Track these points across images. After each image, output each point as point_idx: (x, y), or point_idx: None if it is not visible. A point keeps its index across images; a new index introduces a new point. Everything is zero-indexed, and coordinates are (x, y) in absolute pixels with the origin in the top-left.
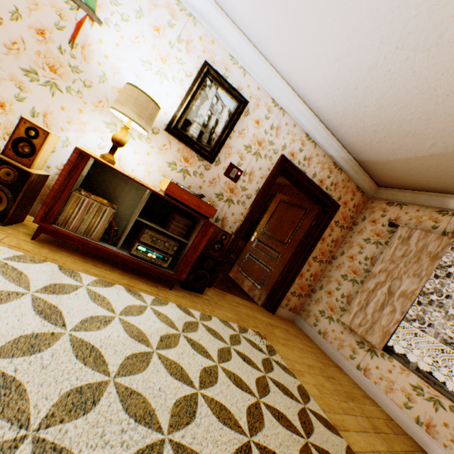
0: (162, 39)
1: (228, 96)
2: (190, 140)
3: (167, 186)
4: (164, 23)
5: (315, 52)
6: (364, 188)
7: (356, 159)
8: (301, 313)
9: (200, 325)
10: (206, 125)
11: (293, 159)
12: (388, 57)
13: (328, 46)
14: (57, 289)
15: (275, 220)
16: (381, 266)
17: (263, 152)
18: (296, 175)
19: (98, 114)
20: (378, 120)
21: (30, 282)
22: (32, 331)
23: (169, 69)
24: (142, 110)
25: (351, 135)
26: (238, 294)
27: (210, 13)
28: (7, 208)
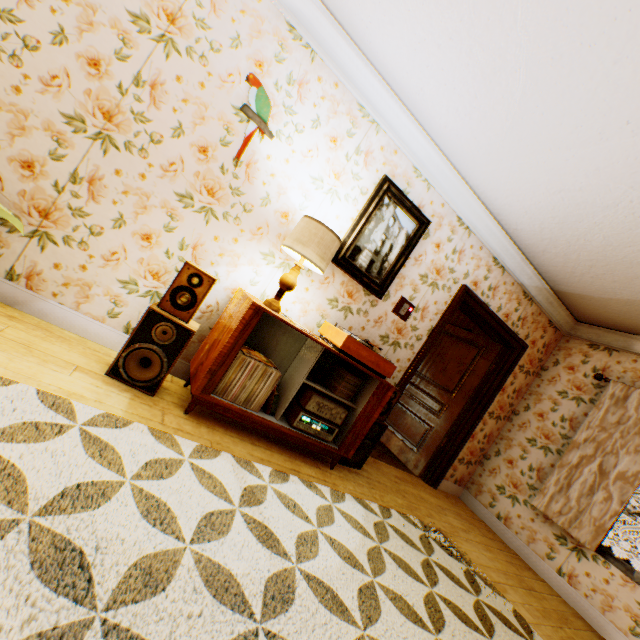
0: (338, 151)
1: (406, 215)
2: (358, 271)
3: (343, 340)
4: (342, 133)
5: (533, 178)
6: (558, 323)
7: (553, 289)
8: (470, 487)
9: (386, 526)
10: (378, 251)
11: (475, 290)
12: (635, 202)
13: (554, 177)
14: (250, 495)
15: (434, 356)
16: (587, 433)
17: (441, 281)
18: (477, 309)
19: (255, 243)
20: (600, 256)
21: (225, 490)
22: (266, 569)
23: (342, 186)
24: (325, 250)
25: (555, 263)
26: (390, 461)
27: (397, 120)
28: (160, 374)
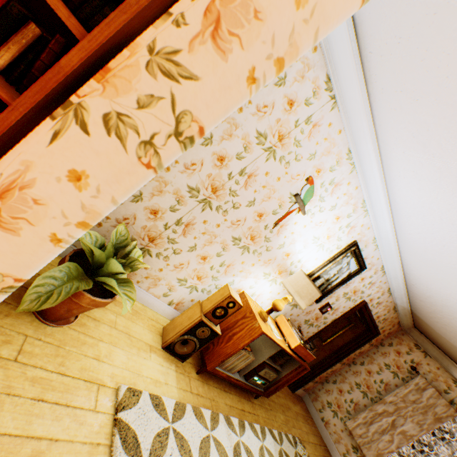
0: (336, 224)
1: (355, 262)
2: None
3: (295, 344)
4: (344, 214)
5: (446, 285)
6: (403, 324)
7: (411, 310)
8: (310, 393)
9: (281, 451)
10: (329, 279)
11: (369, 302)
12: None
13: None
14: (235, 454)
15: None
16: (393, 398)
17: (353, 296)
18: (364, 312)
19: (263, 267)
20: (456, 328)
21: (227, 455)
22: None
23: (328, 242)
24: (311, 302)
25: (424, 308)
26: None
27: (381, 214)
28: (191, 352)
